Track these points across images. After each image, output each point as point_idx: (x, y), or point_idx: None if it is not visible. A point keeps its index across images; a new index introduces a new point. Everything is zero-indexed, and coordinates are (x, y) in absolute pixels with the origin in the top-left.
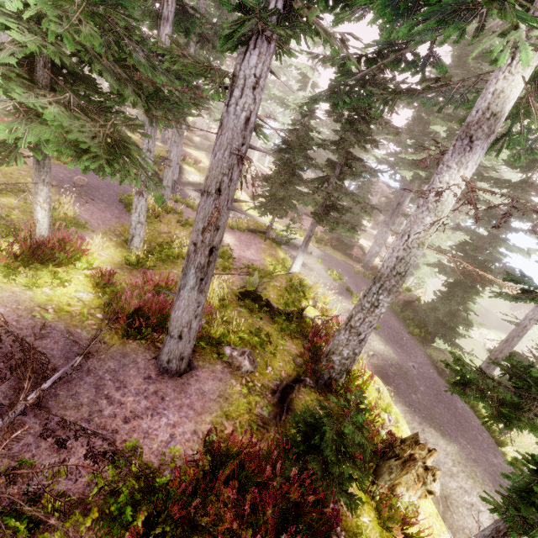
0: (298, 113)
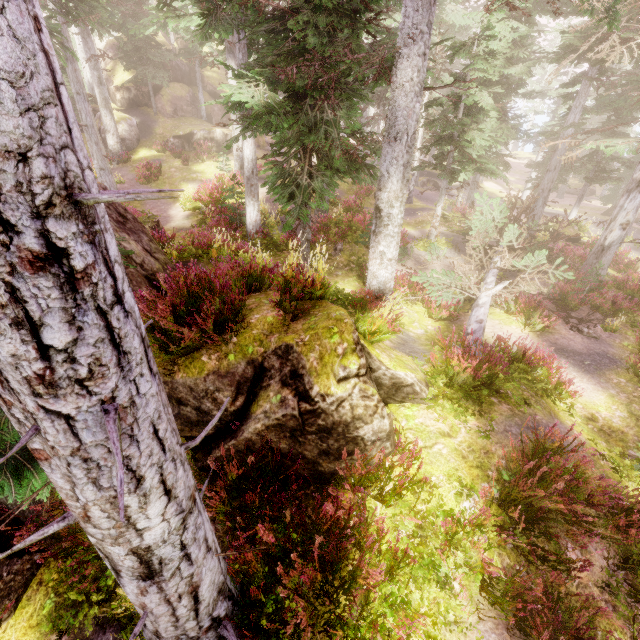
0: (558, 99)
